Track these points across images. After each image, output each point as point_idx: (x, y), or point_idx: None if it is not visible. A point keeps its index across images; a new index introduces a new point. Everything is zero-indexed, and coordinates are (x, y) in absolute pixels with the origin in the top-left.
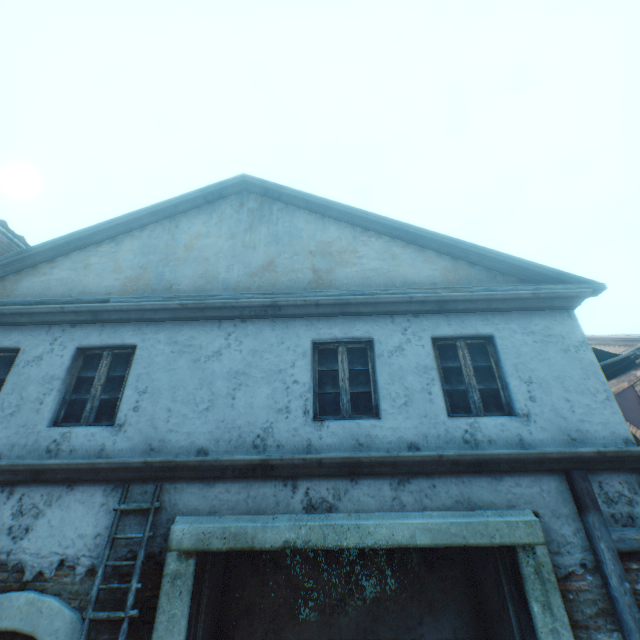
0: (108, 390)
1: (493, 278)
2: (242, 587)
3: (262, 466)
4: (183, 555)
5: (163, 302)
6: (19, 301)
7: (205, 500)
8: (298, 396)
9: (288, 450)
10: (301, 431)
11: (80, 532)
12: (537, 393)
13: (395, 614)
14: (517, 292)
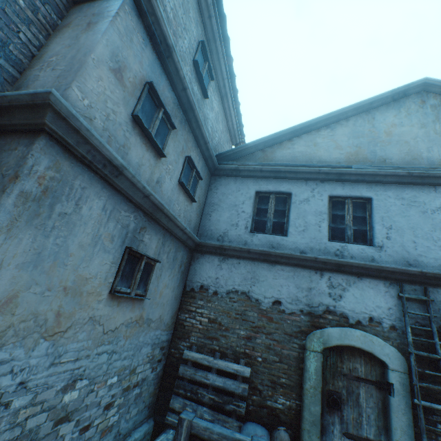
0: (355, 224)
1: None
2: None
3: None
4: None
5: (393, 170)
6: (289, 164)
7: None
8: None
9: None
10: None
11: (376, 304)
12: None
13: None
14: None
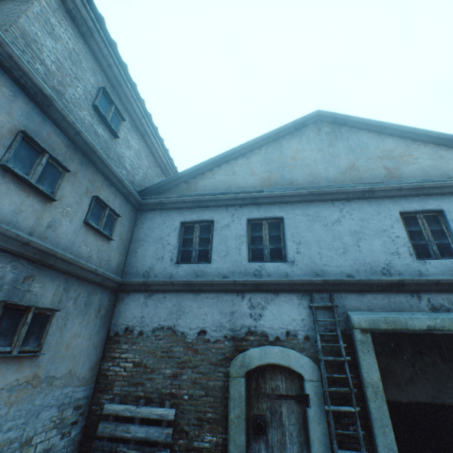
0: (272, 243)
1: None
2: None
3: (396, 284)
4: (361, 331)
5: (297, 191)
6: (208, 193)
7: (362, 303)
8: (402, 245)
9: (406, 276)
10: (411, 265)
11: (291, 318)
12: None
13: (451, 389)
14: None
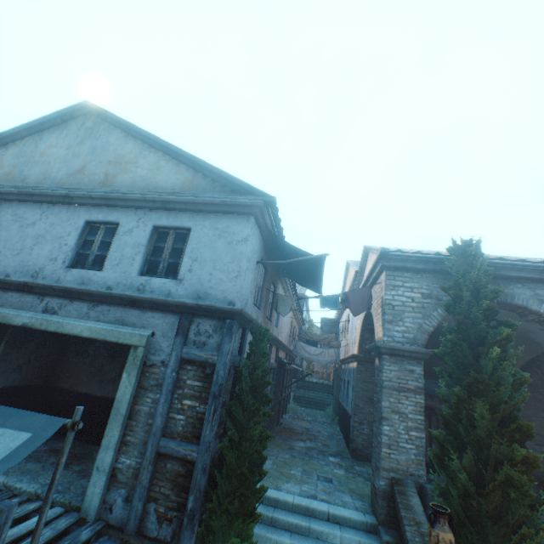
0: None
1: (214, 188)
2: (68, 362)
3: (28, 286)
4: None
5: (10, 189)
6: None
7: (1, 299)
8: (64, 253)
9: (48, 281)
10: (58, 272)
11: None
12: (196, 268)
13: None
14: (212, 199)
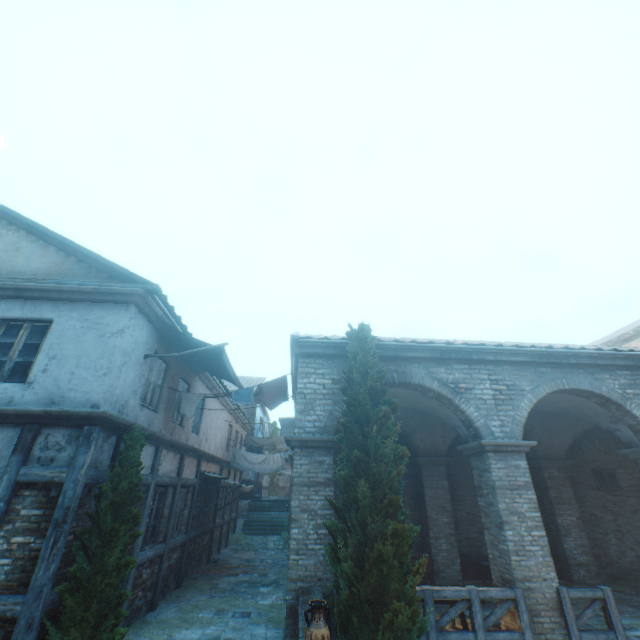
0: None
1: (89, 274)
2: None
3: None
4: None
5: None
6: None
7: None
8: None
9: None
10: None
11: None
12: (53, 367)
13: None
14: (82, 286)
